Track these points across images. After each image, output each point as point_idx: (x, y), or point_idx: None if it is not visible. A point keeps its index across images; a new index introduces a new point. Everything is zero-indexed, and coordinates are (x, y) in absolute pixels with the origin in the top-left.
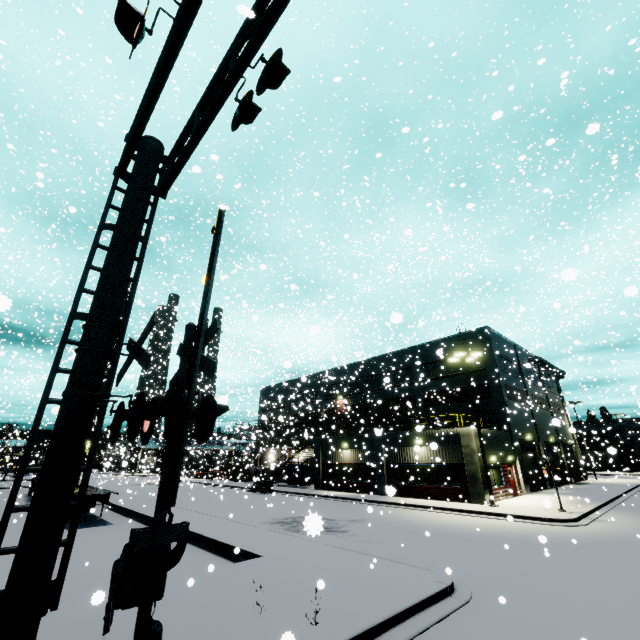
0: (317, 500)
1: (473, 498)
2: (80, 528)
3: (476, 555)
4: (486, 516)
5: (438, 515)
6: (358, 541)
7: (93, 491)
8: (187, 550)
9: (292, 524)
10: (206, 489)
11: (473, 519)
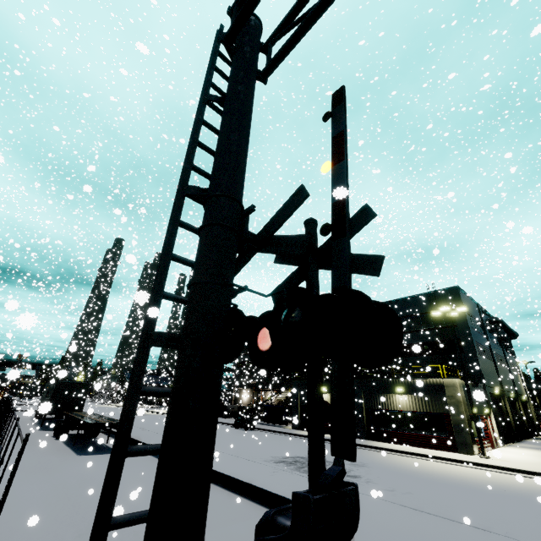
0: (301, 440)
1: (460, 448)
2: (90, 455)
3: (527, 517)
4: (486, 468)
5: (434, 464)
6: (380, 489)
7: (102, 419)
8: None
9: (296, 464)
10: None
11: (475, 471)
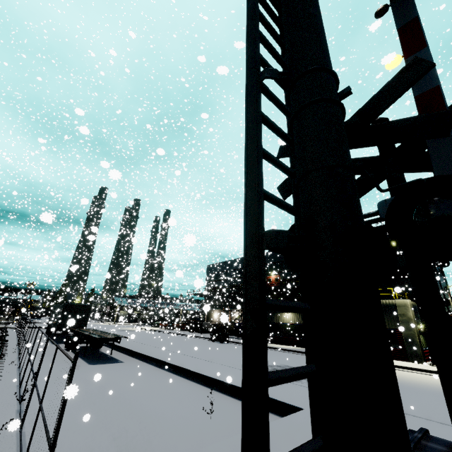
0: (270, 351)
1: (411, 358)
2: (99, 364)
3: None
4: None
5: None
6: None
7: (106, 334)
8: (206, 392)
9: None
10: (174, 337)
11: (430, 377)
